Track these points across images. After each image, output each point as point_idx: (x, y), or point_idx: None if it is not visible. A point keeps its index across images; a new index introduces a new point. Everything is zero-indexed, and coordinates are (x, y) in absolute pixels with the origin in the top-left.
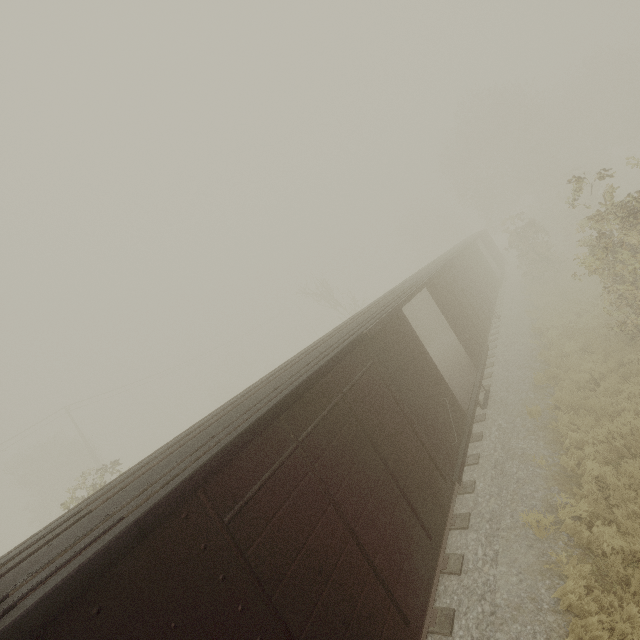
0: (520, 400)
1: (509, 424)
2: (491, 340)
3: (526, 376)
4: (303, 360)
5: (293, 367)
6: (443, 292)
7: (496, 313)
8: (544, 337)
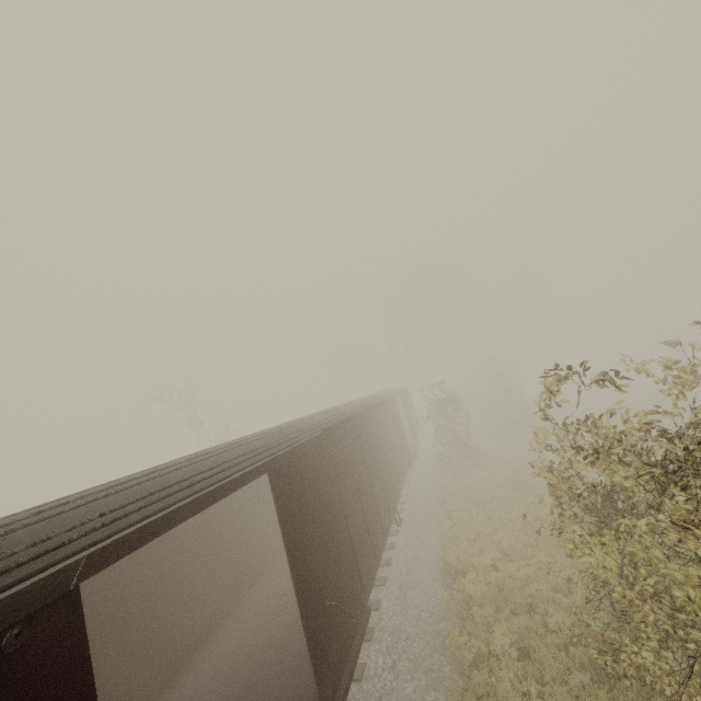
0: None
1: None
2: (382, 561)
3: None
4: None
5: None
6: (312, 483)
7: (398, 514)
8: (458, 585)
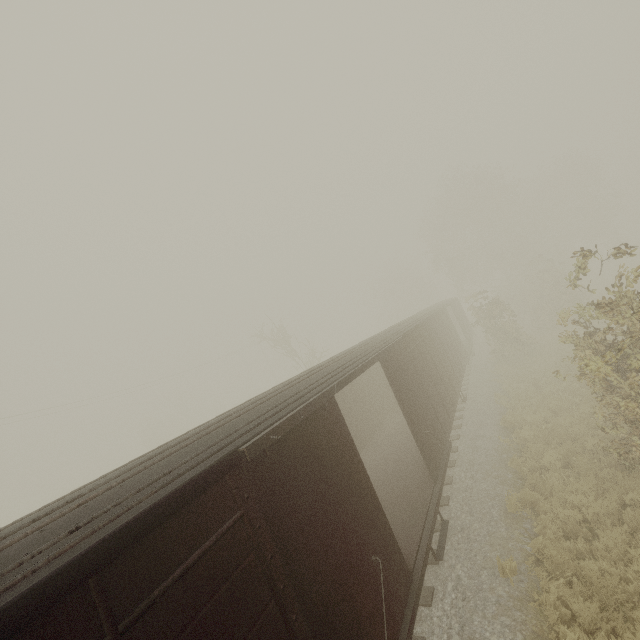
0: (487, 535)
1: (472, 580)
2: (454, 426)
3: (495, 493)
4: (98, 499)
5: (59, 521)
6: (402, 368)
7: (462, 394)
8: (515, 435)
